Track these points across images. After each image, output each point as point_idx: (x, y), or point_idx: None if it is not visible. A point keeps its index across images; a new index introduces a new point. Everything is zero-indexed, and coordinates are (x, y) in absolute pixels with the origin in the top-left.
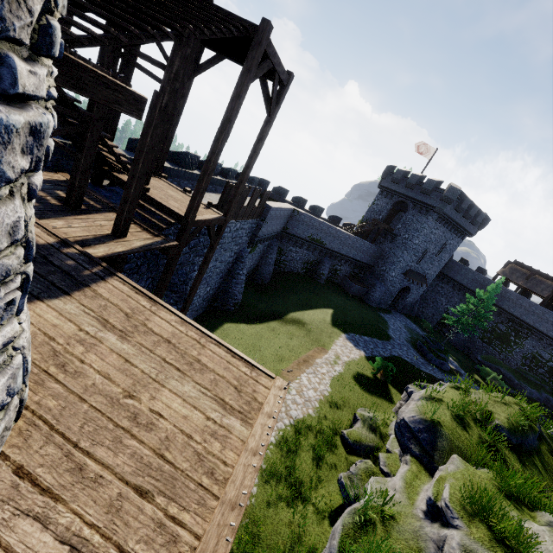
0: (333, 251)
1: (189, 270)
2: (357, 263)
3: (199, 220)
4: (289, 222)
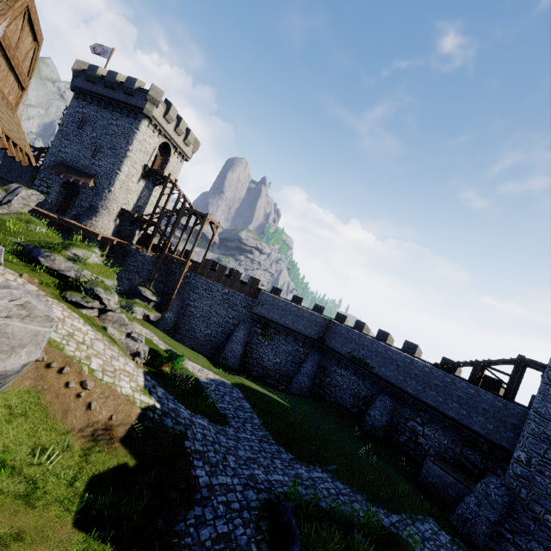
0: (392, 384)
1: (187, 297)
2: (459, 429)
3: (169, 254)
4: (327, 334)
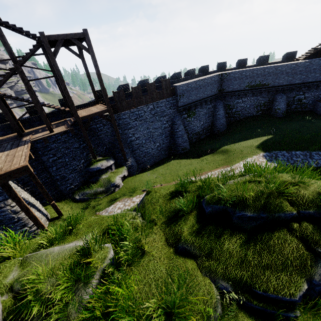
0: (283, 86)
1: (126, 137)
2: None
3: (84, 116)
4: (223, 84)
